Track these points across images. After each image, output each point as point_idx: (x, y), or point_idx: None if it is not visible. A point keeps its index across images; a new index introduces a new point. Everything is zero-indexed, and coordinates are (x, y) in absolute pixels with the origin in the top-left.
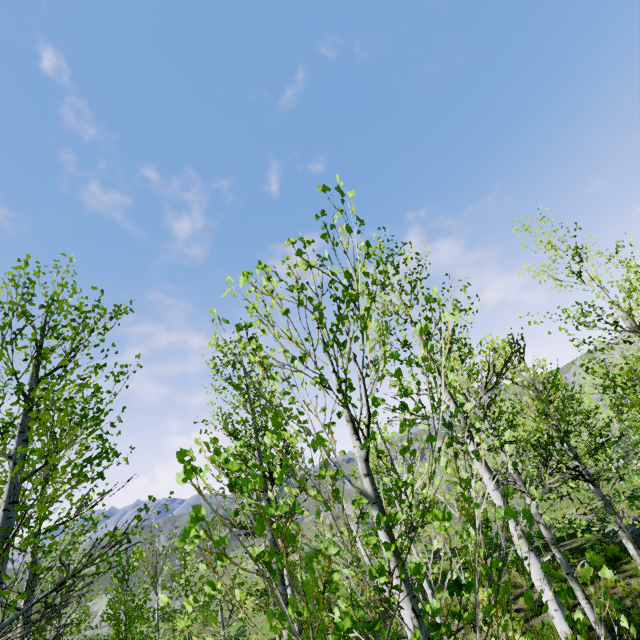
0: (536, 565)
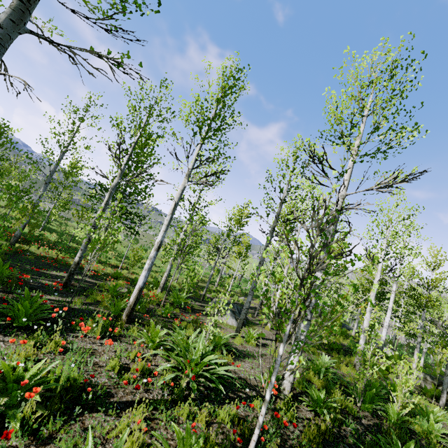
0: (390, 314)
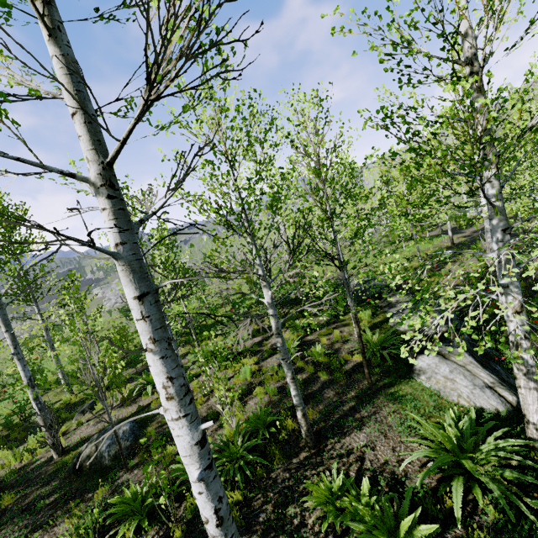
0: (187, 437)
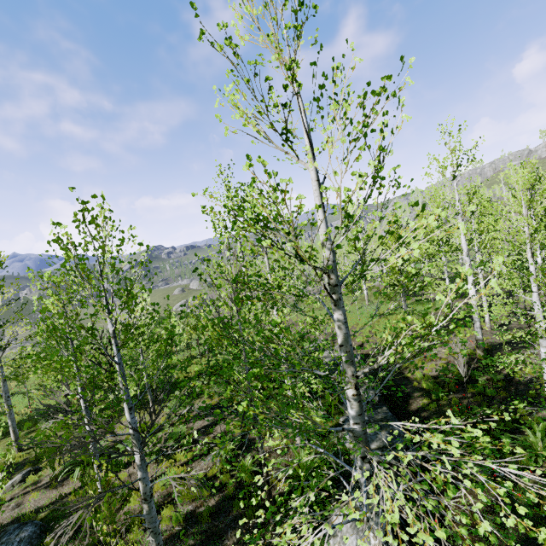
0: None
